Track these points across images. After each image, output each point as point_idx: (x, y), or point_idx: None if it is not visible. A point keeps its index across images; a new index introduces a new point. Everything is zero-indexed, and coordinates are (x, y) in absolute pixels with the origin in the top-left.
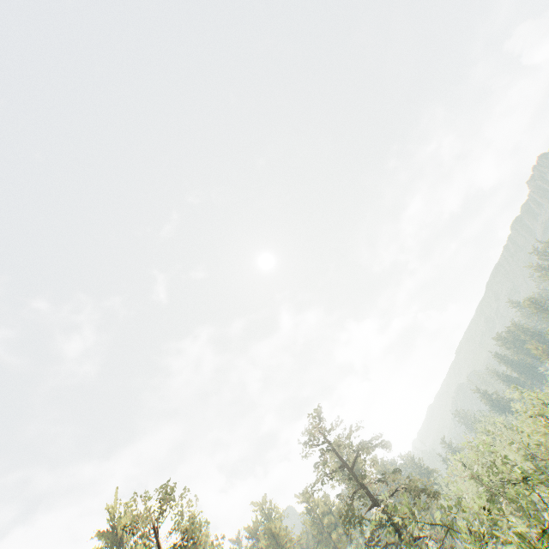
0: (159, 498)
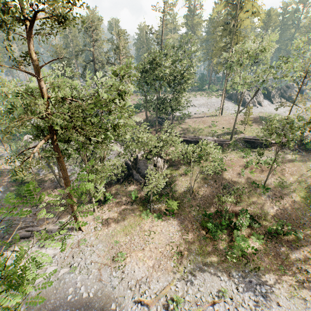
0: None
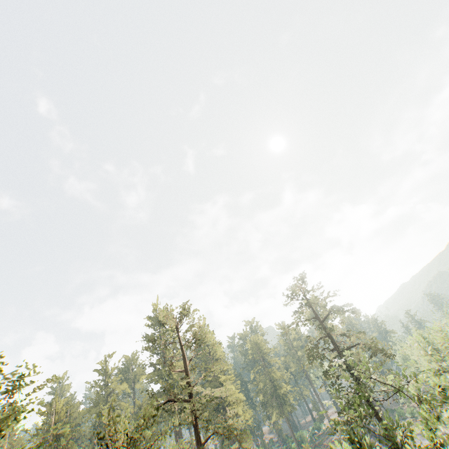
0: (180, 312)
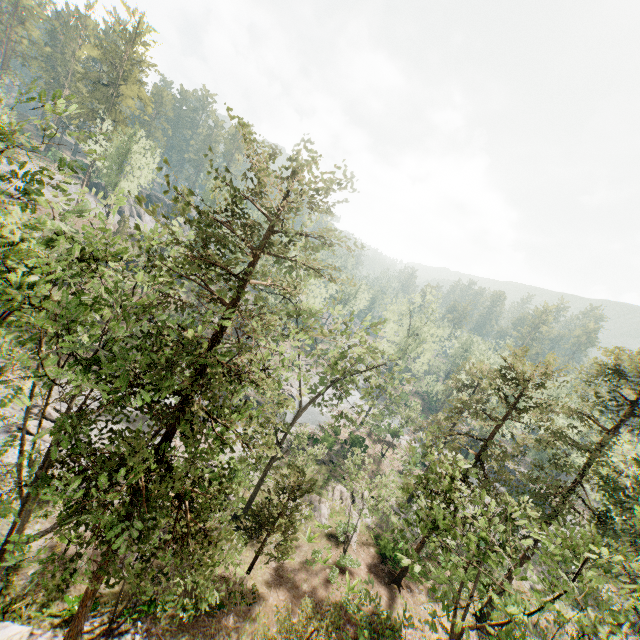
0: None
